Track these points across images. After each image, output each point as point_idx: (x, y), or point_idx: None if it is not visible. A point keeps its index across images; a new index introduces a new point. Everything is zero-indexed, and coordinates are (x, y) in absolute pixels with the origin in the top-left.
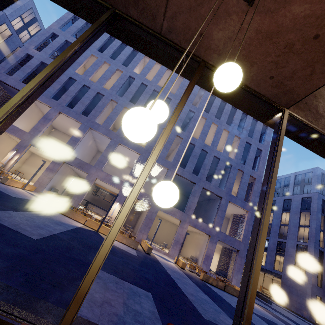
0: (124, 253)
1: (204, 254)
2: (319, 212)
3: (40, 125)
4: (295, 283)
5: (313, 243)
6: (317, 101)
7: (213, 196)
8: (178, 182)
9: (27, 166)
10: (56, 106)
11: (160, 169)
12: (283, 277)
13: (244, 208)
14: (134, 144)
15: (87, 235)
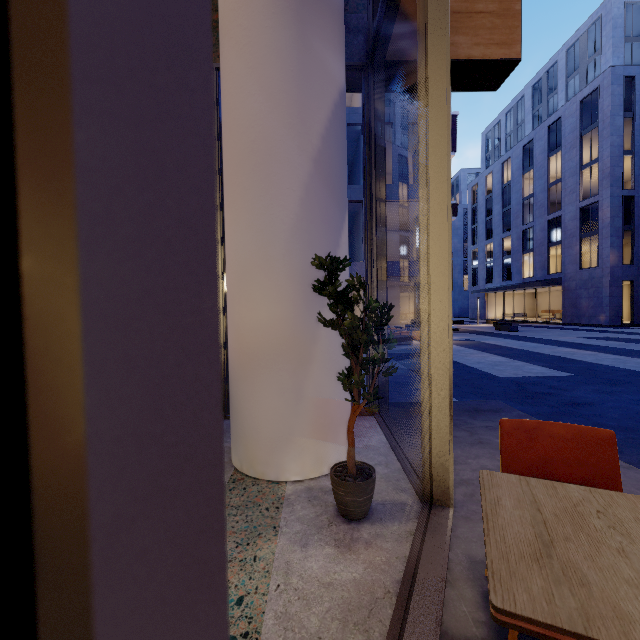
0: None
1: None
2: (618, 114)
3: None
4: (584, 279)
5: (607, 190)
6: None
7: (350, 207)
8: None
9: None
10: None
11: None
12: (564, 279)
13: (412, 199)
14: None
15: None
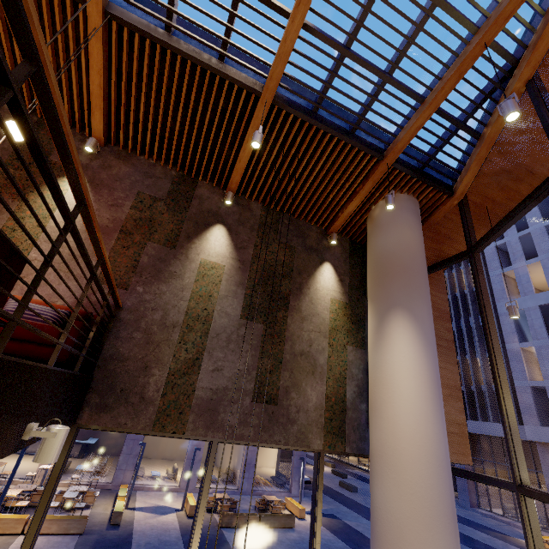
0: None
1: (242, 462)
2: None
3: None
4: None
5: None
6: (148, 376)
7: None
8: None
9: None
10: None
11: None
12: None
13: None
14: None
15: None
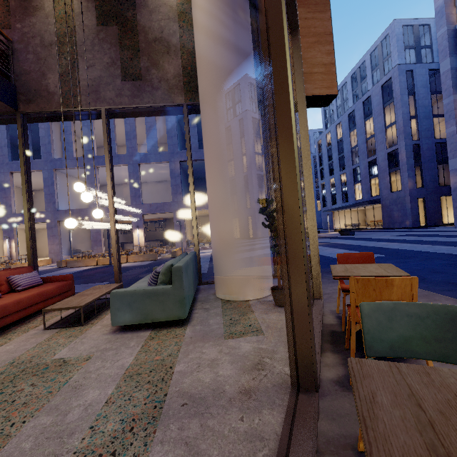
0: (126, 268)
1: None
2: (405, 94)
3: (5, 200)
4: (394, 199)
5: (402, 141)
6: (47, 79)
7: None
8: (195, 168)
9: (42, 245)
10: (2, 169)
11: (164, 167)
12: (382, 199)
13: None
14: (113, 158)
15: (87, 272)
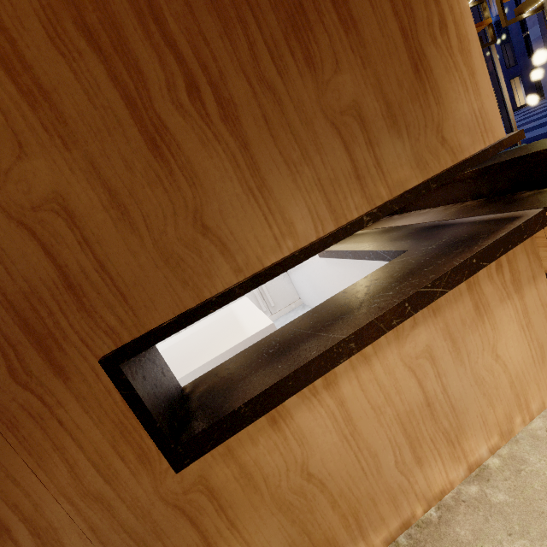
0: None
1: None
2: None
3: None
4: None
5: None
6: None
7: None
8: None
9: None
10: None
11: None
12: None
13: None
14: None
15: None
